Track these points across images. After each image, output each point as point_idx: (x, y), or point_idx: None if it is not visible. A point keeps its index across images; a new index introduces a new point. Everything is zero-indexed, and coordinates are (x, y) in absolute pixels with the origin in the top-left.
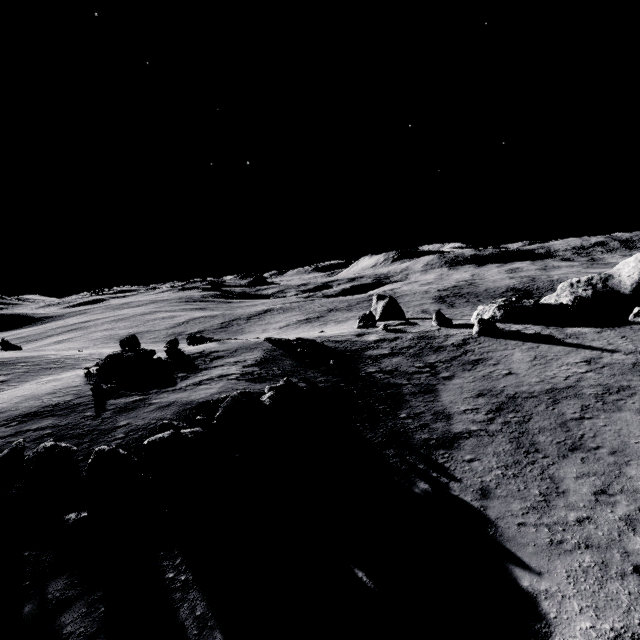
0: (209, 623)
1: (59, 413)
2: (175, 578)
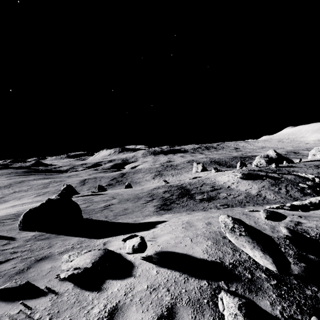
0: None
1: (279, 183)
2: None
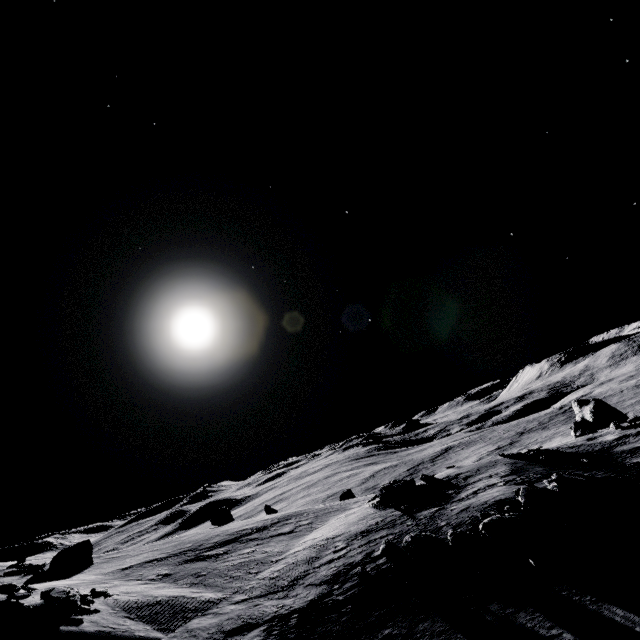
0: (635, 618)
1: (385, 527)
2: (581, 599)
